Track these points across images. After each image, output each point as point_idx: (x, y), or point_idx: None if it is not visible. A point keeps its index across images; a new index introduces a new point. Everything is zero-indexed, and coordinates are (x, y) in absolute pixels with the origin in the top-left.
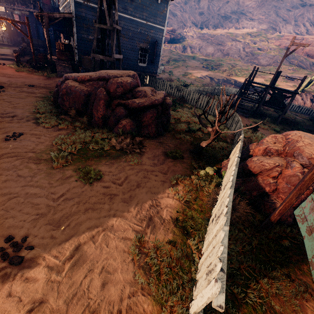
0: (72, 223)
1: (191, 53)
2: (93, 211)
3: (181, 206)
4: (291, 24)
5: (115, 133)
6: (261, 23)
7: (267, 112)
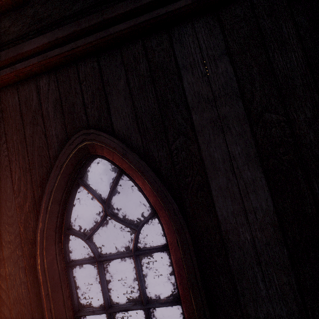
0: None
1: None
2: None
3: None
4: None
5: None
6: None
7: None
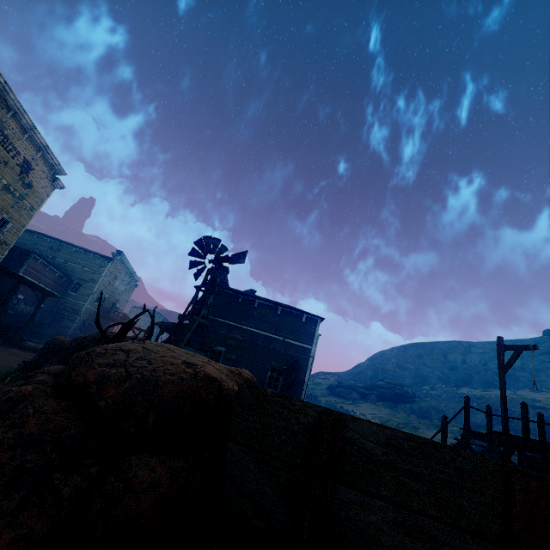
0: None
1: (436, 419)
2: None
3: None
4: None
5: None
6: None
7: None
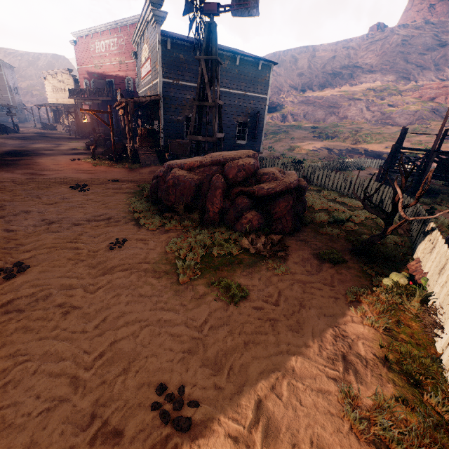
0: (236, 365)
1: (293, 121)
2: (256, 346)
3: (381, 336)
4: (430, 70)
5: (238, 231)
6: (386, 74)
7: (432, 187)
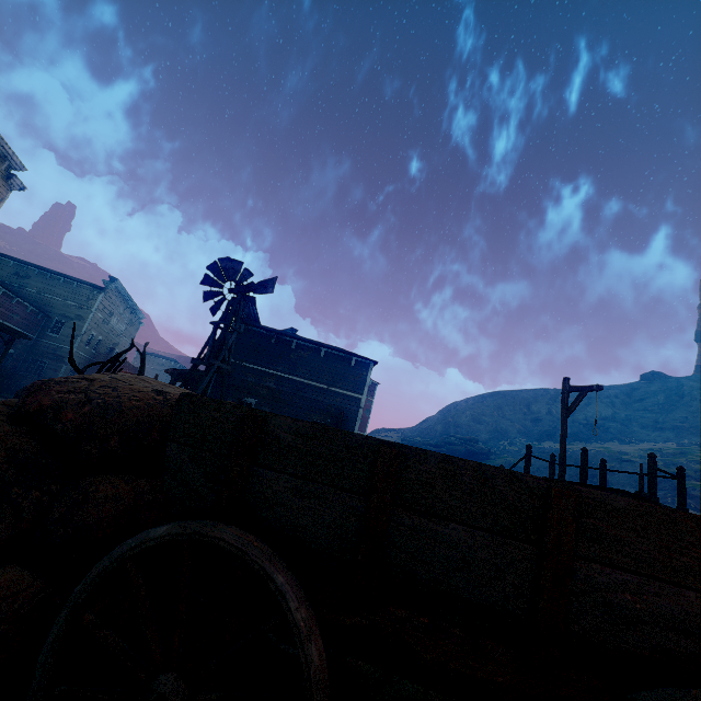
0: None
1: None
2: None
3: None
4: None
5: None
6: (685, 434)
7: None
